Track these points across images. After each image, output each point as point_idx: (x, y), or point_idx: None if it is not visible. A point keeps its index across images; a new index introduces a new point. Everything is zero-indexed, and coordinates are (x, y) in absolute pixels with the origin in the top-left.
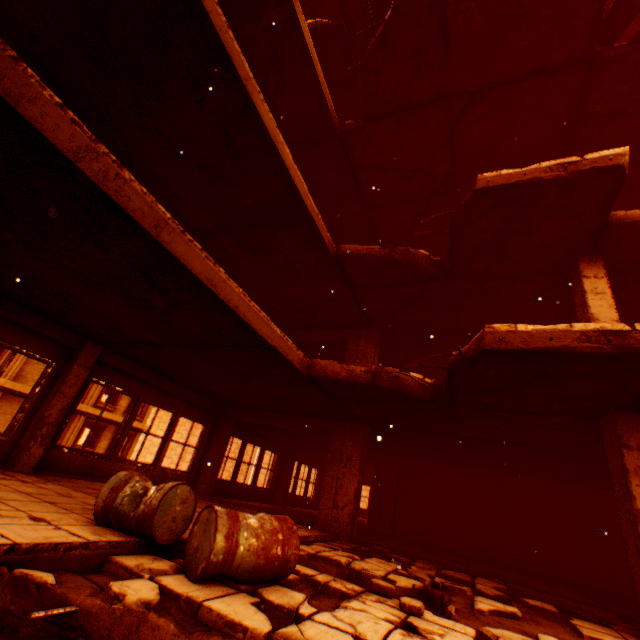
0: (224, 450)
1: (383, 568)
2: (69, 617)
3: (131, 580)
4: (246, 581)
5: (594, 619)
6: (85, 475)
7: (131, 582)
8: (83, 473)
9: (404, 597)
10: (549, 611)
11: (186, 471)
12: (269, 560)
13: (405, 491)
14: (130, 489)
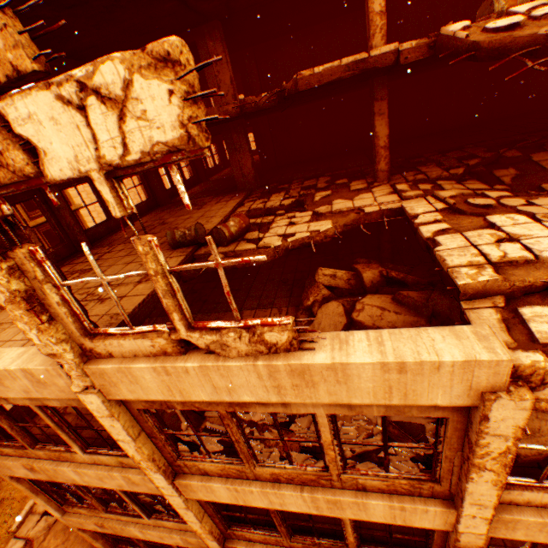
0: (159, 176)
1: (279, 201)
2: (205, 270)
3: (211, 256)
4: (239, 238)
5: (362, 177)
6: (111, 234)
7: (212, 257)
8: (109, 234)
9: (289, 215)
10: (344, 184)
11: (148, 200)
12: (243, 230)
13: (278, 139)
14: (178, 236)
